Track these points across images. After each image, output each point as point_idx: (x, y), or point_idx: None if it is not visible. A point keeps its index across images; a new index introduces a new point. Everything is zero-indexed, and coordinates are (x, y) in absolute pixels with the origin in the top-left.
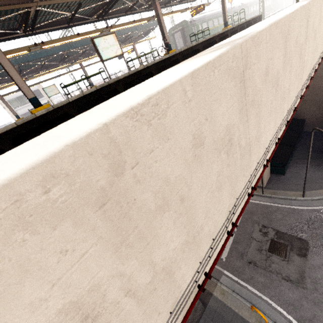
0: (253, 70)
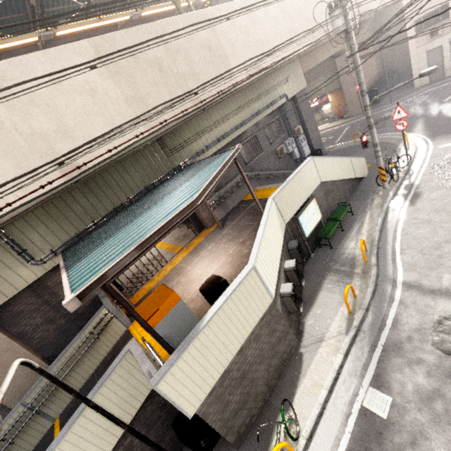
0: None
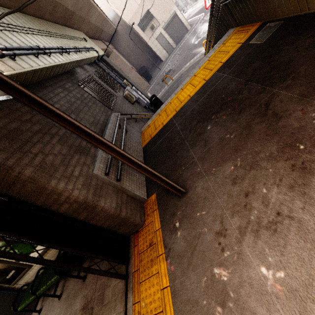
0: None
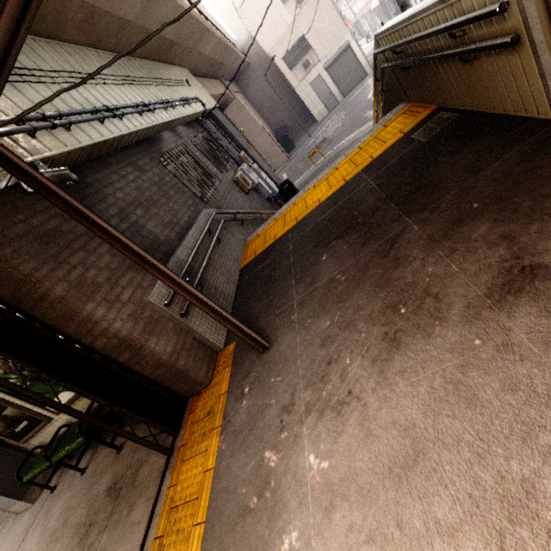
0: None
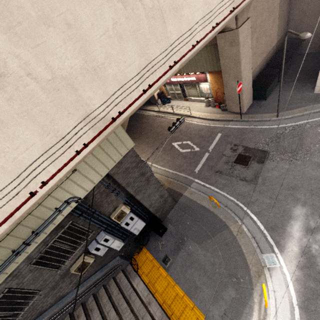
0: None
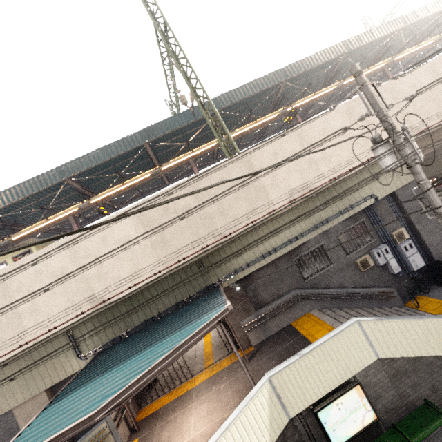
0: (440, 67)
